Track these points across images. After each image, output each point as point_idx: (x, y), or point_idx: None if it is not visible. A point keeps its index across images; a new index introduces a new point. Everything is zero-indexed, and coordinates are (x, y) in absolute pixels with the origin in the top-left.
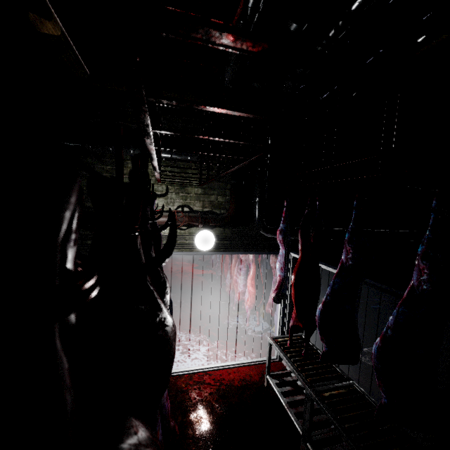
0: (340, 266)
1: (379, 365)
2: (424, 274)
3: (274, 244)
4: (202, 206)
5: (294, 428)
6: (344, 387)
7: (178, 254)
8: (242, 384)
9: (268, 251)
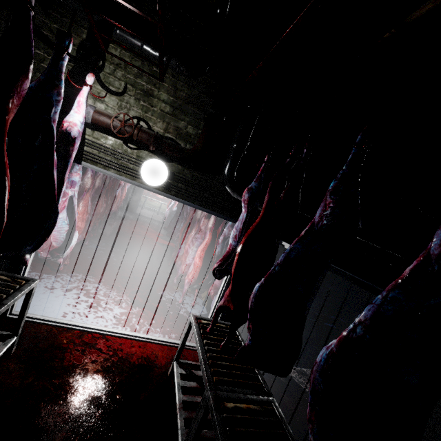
0: (307, 227)
1: (318, 381)
2: None
3: (239, 210)
4: (165, 129)
5: (178, 437)
6: (258, 402)
7: (114, 176)
8: (140, 363)
9: (229, 216)
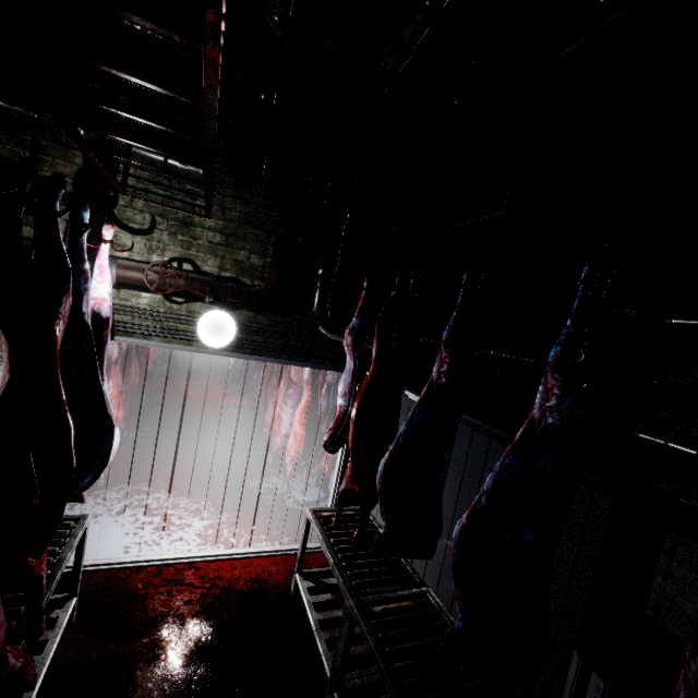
0: (428, 387)
1: (459, 560)
2: (552, 397)
3: (342, 354)
4: (220, 266)
5: (322, 666)
6: (411, 597)
7: (161, 346)
8: (251, 588)
9: (331, 365)
